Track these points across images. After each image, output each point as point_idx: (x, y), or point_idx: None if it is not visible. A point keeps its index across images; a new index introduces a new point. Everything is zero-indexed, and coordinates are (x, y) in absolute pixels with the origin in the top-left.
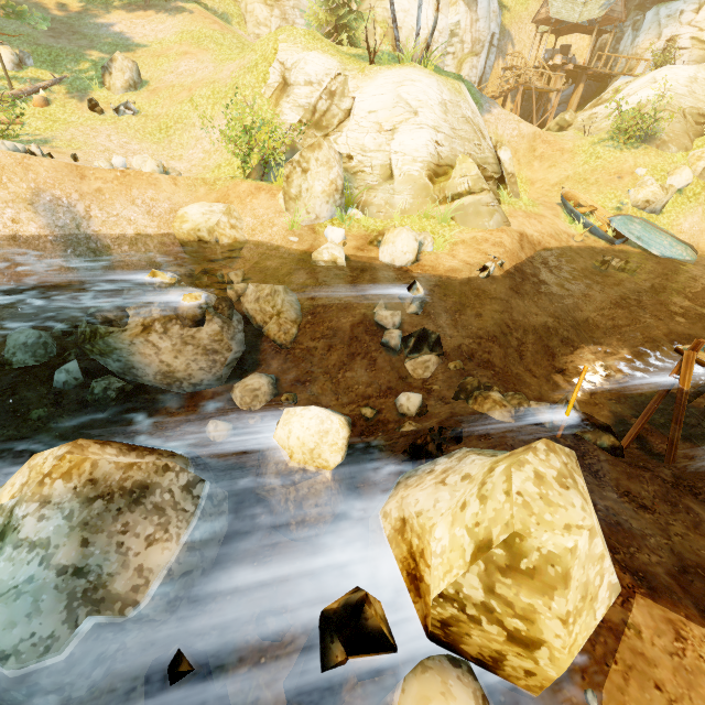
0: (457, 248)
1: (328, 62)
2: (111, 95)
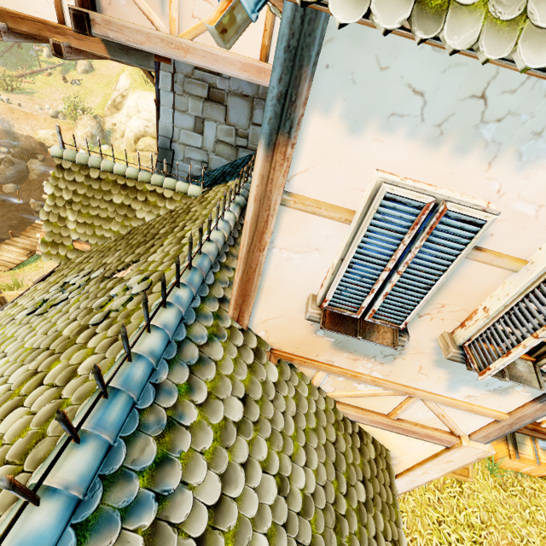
0: None
1: (126, 82)
2: (77, 74)
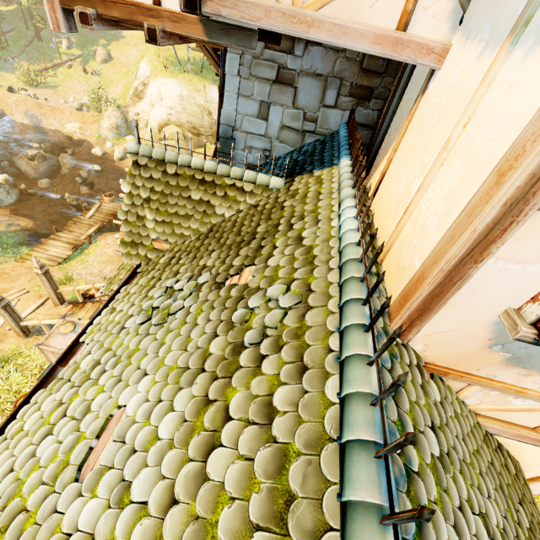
0: None
1: (147, 70)
2: (96, 65)
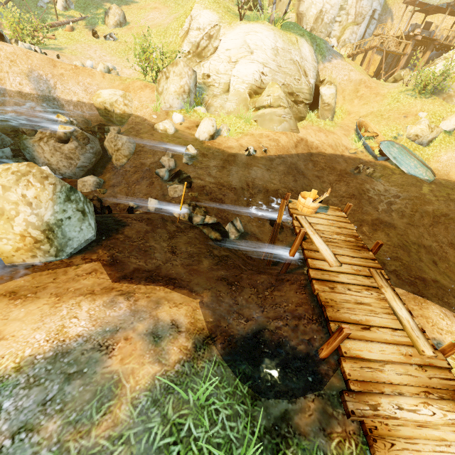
0: (245, 137)
1: (212, 17)
2: (107, 28)
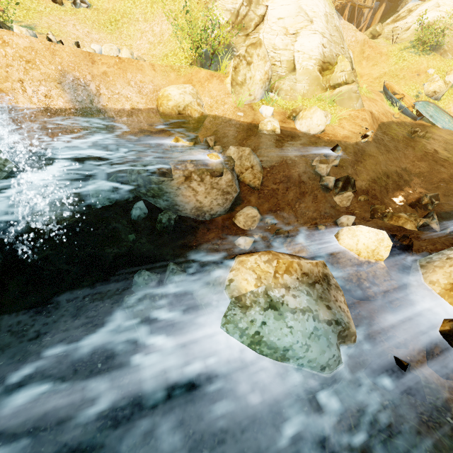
0: (343, 122)
1: None
2: None
